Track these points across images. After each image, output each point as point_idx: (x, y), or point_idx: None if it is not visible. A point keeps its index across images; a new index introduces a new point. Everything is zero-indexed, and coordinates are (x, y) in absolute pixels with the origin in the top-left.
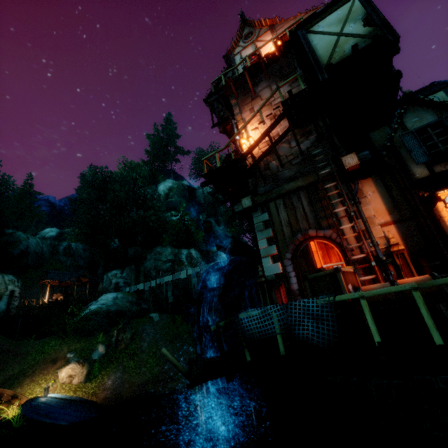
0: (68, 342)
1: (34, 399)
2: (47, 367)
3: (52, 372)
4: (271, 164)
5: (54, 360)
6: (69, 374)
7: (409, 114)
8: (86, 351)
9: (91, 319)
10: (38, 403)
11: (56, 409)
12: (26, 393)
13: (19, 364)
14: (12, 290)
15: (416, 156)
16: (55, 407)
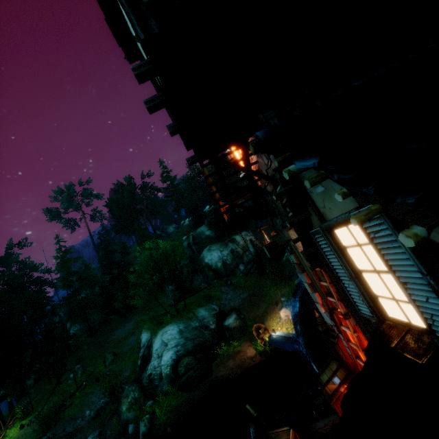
0: (279, 288)
1: (270, 336)
2: (274, 308)
3: (277, 312)
4: (267, 189)
5: (276, 303)
6: (285, 315)
7: (305, 171)
8: (290, 294)
9: (285, 268)
10: (272, 339)
11: (282, 343)
12: (270, 326)
13: (264, 303)
14: (250, 239)
15: (352, 296)
16: (281, 342)
